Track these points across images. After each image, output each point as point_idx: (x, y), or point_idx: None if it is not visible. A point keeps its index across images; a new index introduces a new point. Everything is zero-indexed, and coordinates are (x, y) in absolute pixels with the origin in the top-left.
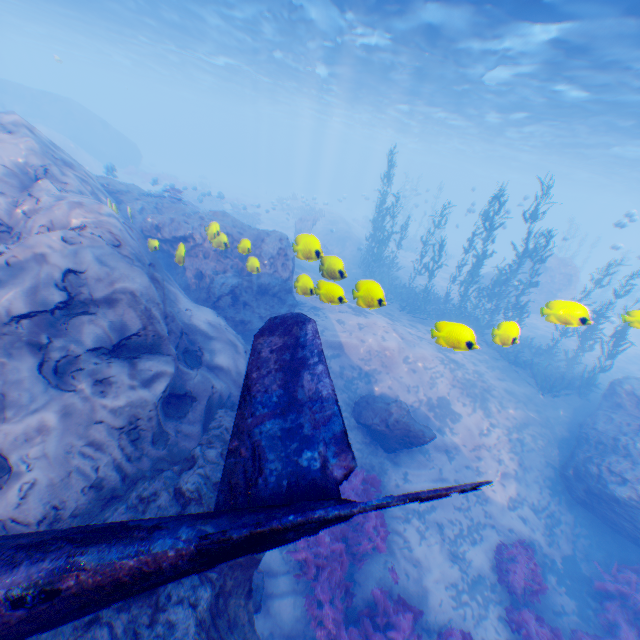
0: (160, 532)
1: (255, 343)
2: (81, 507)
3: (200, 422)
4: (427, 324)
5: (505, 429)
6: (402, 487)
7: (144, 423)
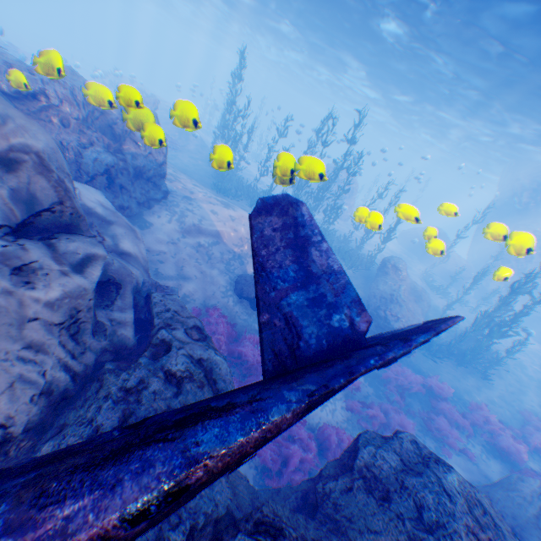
0: (265, 403)
1: (254, 223)
2: (32, 419)
3: (132, 310)
4: None
5: None
6: None
7: (84, 316)
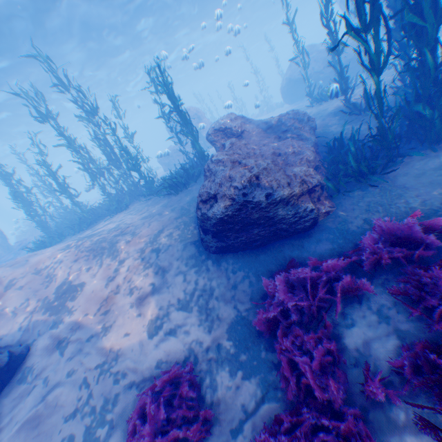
0: None
1: None
2: None
3: None
4: (99, 224)
5: (138, 252)
6: None
7: None
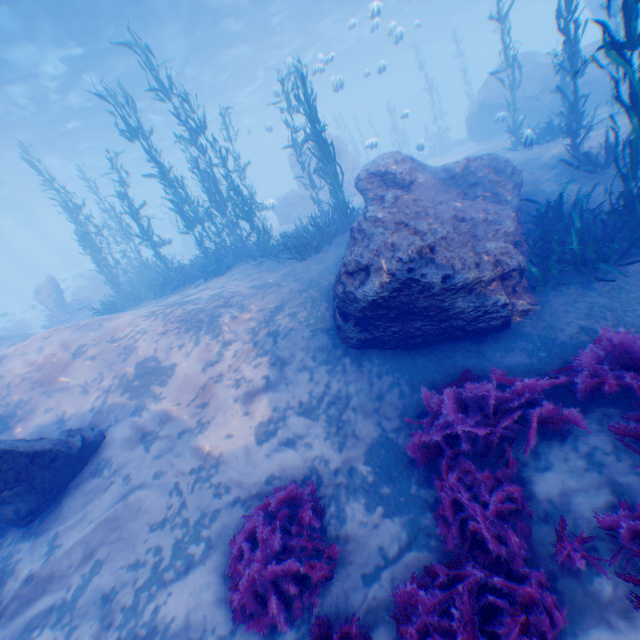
0: None
1: None
2: None
3: None
4: (188, 288)
5: (248, 332)
6: (42, 575)
7: None
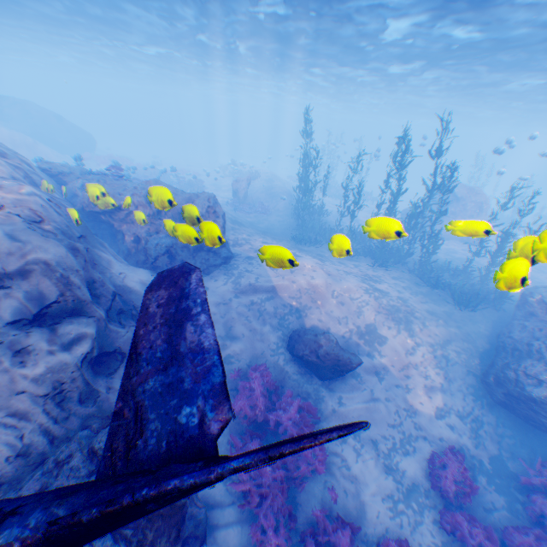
0: (12, 519)
1: (144, 299)
2: (7, 475)
3: None
4: (355, 260)
5: (429, 346)
6: (338, 410)
7: (69, 385)
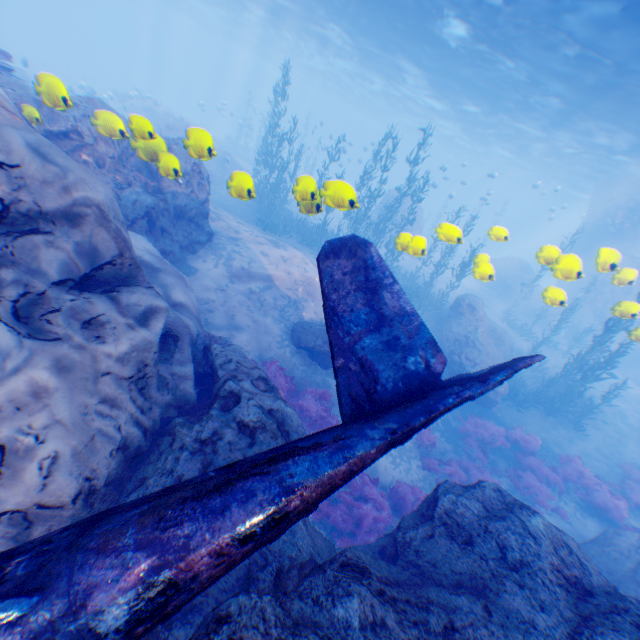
0: (349, 440)
1: (323, 267)
2: (111, 473)
3: (192, 363)
4: None
5: None
6: None
7: (150, 369)
